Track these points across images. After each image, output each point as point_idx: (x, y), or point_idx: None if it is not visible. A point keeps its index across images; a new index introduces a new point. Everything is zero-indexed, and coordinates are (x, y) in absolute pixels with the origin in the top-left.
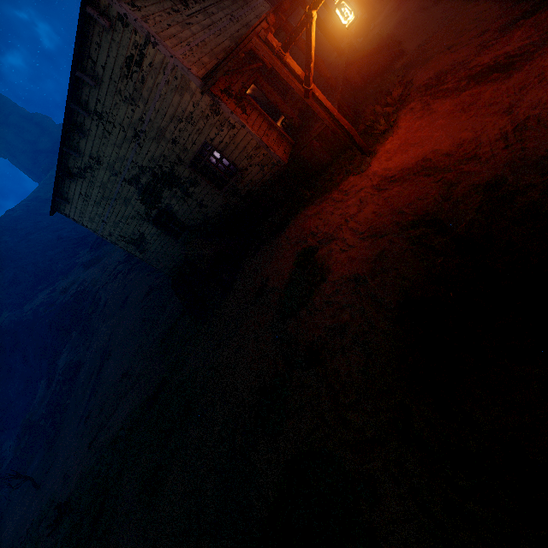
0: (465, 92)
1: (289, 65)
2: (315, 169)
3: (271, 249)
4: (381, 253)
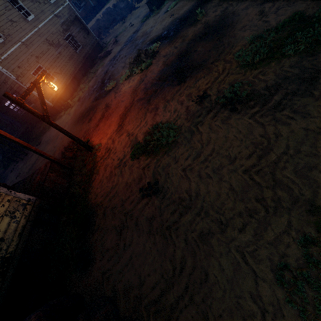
0: (103, 119)
1: (29, 106)
2: (62, 192)
3: (105, 218)
4: (156, 105)
